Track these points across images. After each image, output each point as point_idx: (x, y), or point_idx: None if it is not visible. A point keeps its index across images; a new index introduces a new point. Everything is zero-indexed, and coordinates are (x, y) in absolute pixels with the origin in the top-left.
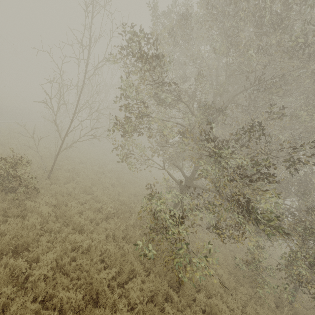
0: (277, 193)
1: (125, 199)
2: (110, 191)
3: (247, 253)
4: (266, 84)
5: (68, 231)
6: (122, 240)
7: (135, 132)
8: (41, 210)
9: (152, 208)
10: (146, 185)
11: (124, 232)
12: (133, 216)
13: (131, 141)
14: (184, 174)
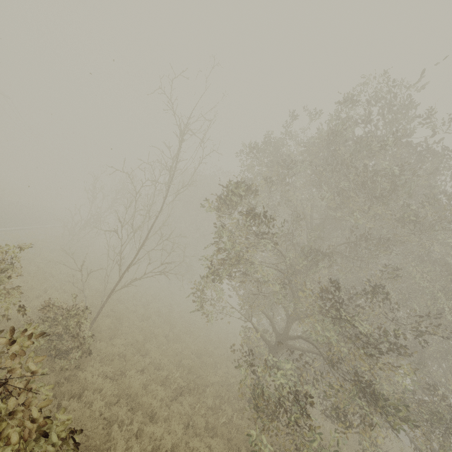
0: (404, 371)
1: (192, 362)
2: (168, 350)
3: (353, 449)
4: (363, 232)
5: (138, 419)
6: (204, 433)
7: (228, 278)
8: (97, 386)
9: (249, 383)
10: (231, 346)
11: (204, 419)
12: (208, 391)
13: (210, 282)
14: (275, 330)
